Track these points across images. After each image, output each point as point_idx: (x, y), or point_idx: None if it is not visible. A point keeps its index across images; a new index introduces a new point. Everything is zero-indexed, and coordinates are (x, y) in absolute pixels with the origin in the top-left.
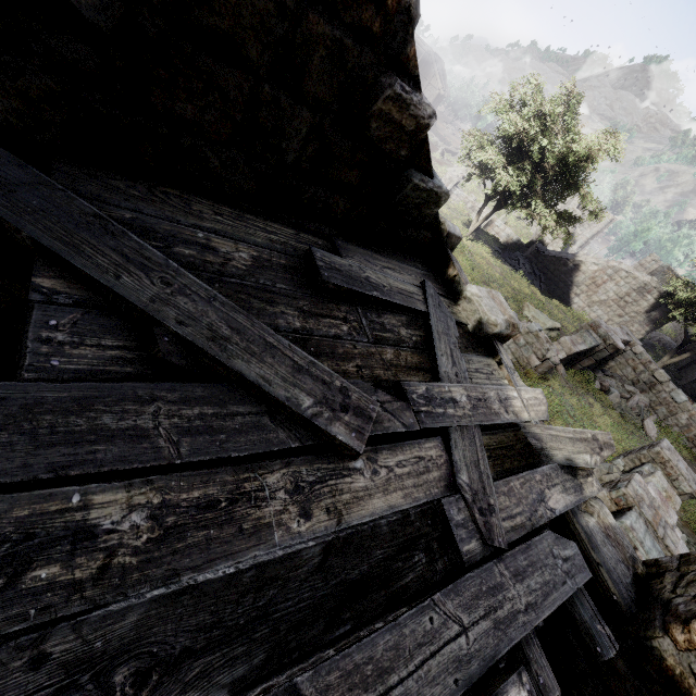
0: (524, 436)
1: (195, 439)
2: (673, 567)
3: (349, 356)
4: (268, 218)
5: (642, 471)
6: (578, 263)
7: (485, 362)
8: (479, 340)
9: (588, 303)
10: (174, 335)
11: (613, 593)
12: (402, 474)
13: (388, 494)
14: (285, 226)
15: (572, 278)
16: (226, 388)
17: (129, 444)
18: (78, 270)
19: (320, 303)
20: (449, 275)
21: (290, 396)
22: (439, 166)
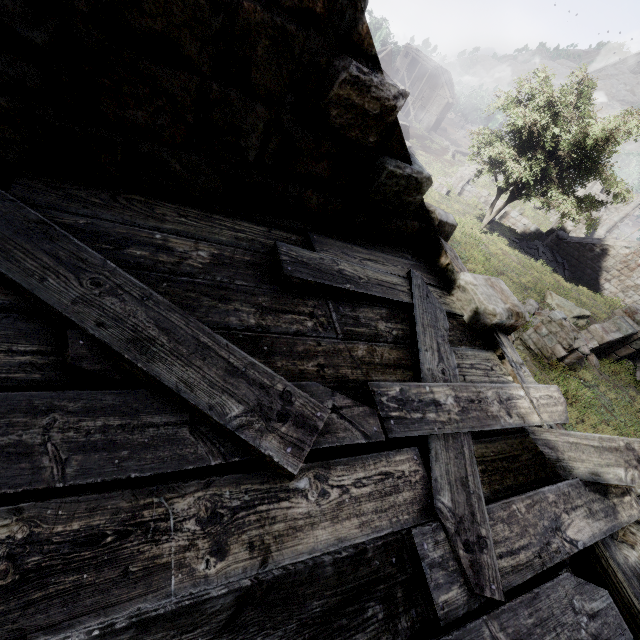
0: (534, 444)
1: (88, 457)
2: None
3: (310, 354)
4: (238, 217)
5: None
6: (605, 248)
7: (483, 356)
8: (476, 332)
9: (622, 289)
10: (92, 338)
11: None
12: (361, 496)
13: (338, 522)
14: (256, 224)
15: (600, 264)
16: (143, 395)
17: (4, 464)
18: (2, 274)
19: (283, 299)
20: (442, 264)
21: (215, 403)
22: (451, 167)
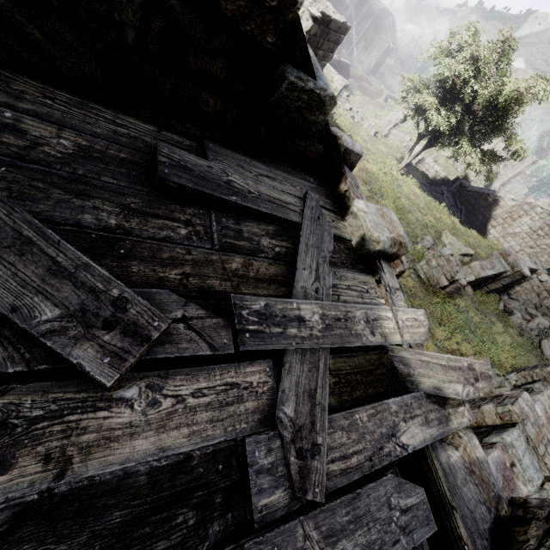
0: (390, 360)
1: None
2: (542, 515)
3: (176, 262)
4: (122, 110)
5: (532, 388)
6: (497, 199)
7: (362, 279)
8: (361, 257)
9: (503, 235)
10: None
11: (465, 542)
12: (197, 406)
13: (164, 432)
14: (143, 122)
15: (490, 212)
16: None
17: None
18: None
19: (157, 203)
20: (341, 190)
21: (21, 305)
22: (382, 110)
